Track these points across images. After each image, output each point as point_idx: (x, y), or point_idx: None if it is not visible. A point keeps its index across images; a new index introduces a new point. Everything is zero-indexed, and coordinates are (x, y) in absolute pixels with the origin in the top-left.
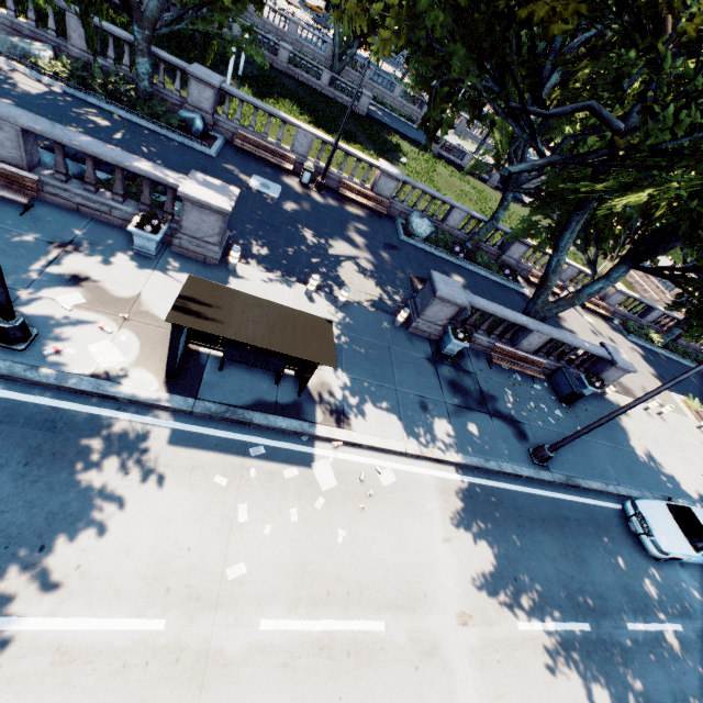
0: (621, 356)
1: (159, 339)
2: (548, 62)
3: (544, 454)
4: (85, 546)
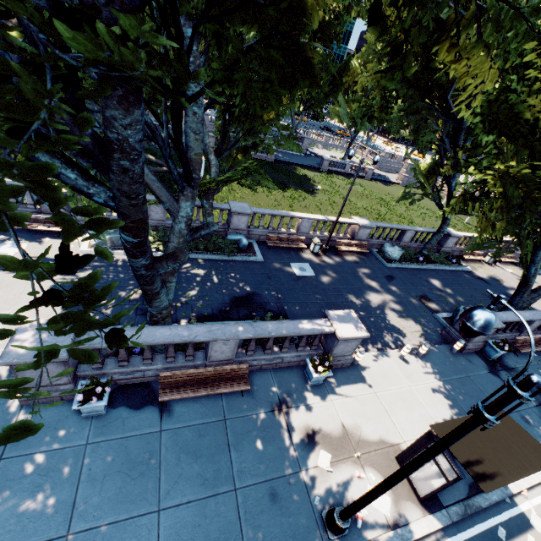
0: None
1: (385, 463)
2: (461, 136)
3: None
4: None
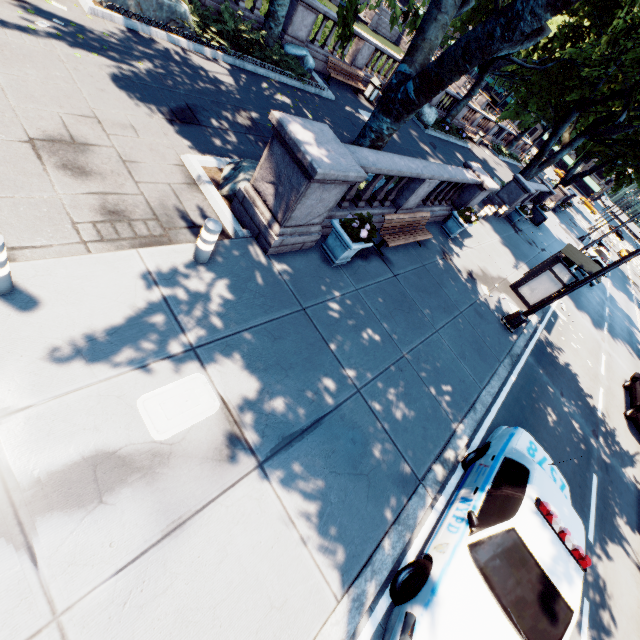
0: (550, 187)
1: (507, 290)
2: None
3: None
4: (581, 382)
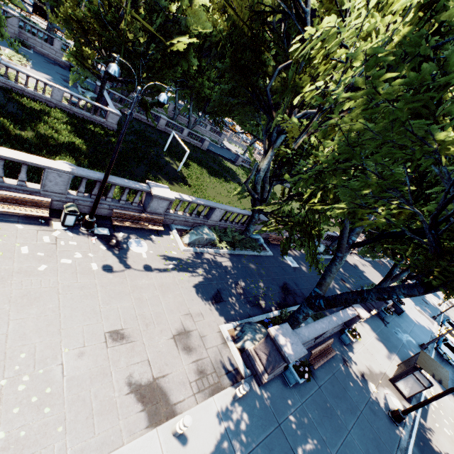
0: None
1: (388, 383)
2: None
3: (426, 347)
4: None
